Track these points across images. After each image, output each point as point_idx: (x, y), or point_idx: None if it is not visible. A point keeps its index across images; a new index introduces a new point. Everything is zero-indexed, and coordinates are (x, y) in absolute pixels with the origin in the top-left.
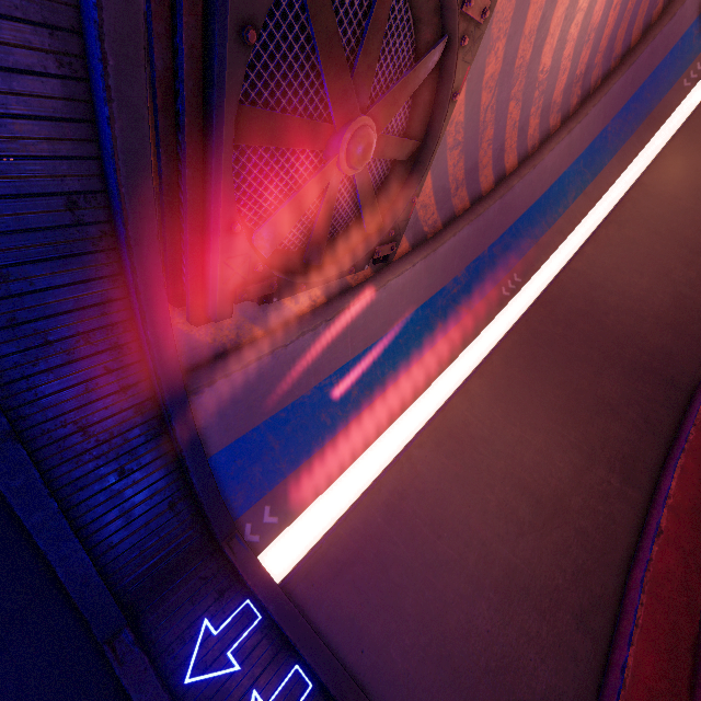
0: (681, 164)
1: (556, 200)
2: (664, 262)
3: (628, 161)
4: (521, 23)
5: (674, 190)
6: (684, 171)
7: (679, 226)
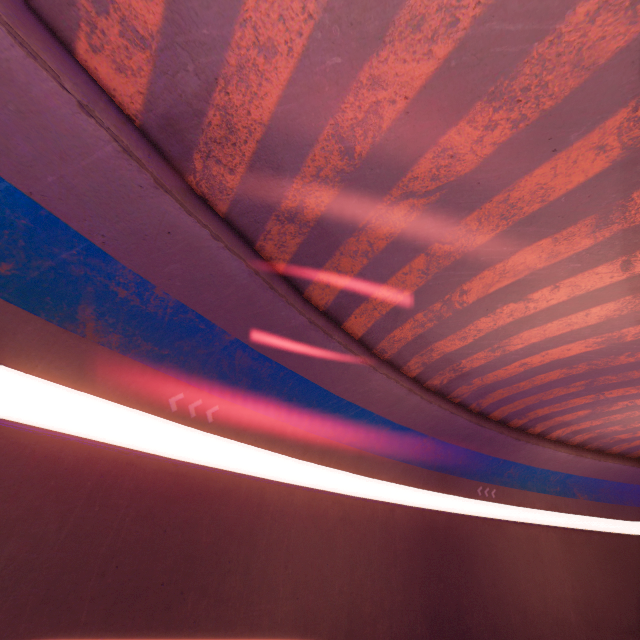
0: (424, 539)
1: (341, 421)
2: (322, 610)
3: (406, 481)
4: (529, 164)
5: (401, 551)
6: (420, 547)
7: (371, 590)
